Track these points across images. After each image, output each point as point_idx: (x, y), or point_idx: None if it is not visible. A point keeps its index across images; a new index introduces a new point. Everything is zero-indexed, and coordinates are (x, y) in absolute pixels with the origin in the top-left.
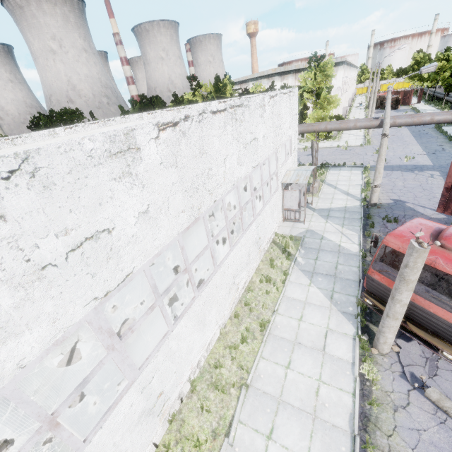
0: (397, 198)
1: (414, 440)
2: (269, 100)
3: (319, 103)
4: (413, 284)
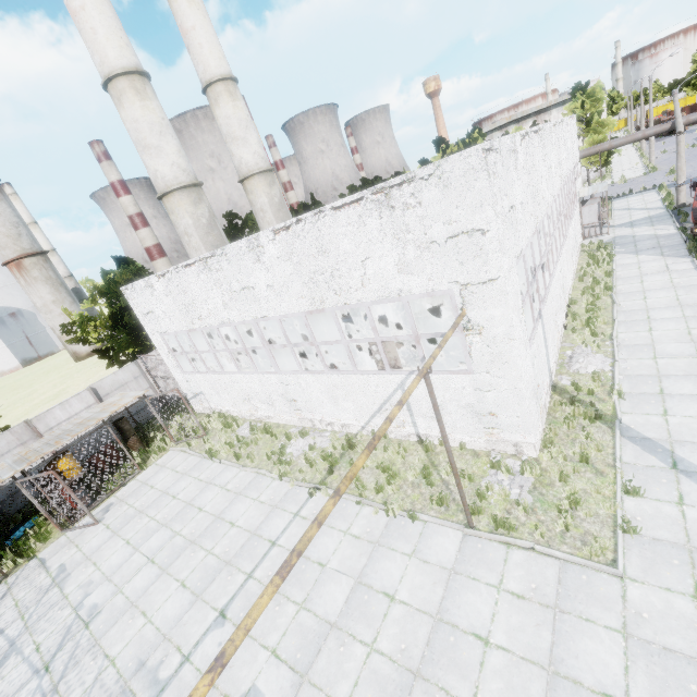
0: None
1: None
2: (568, 121)
3: (592, 129)
4: None
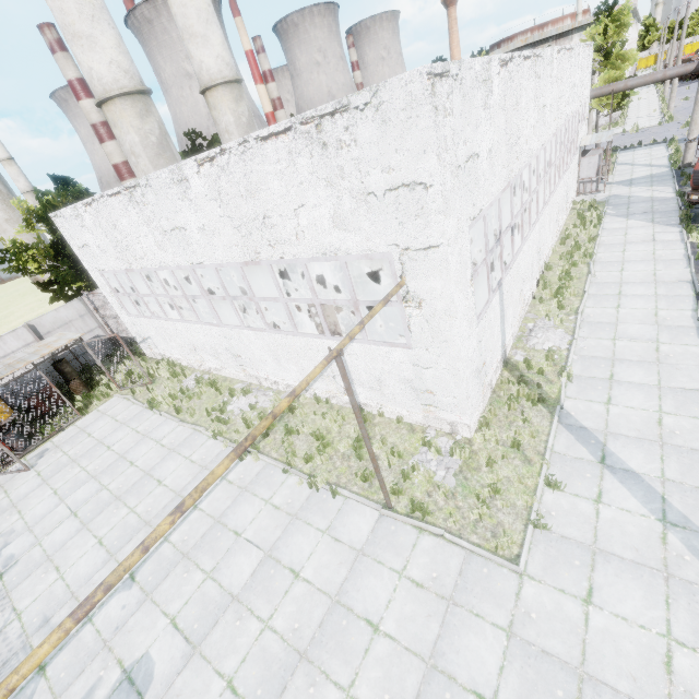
0: None
1: None
2: (581, 50)
3: (610, 63)
4: None
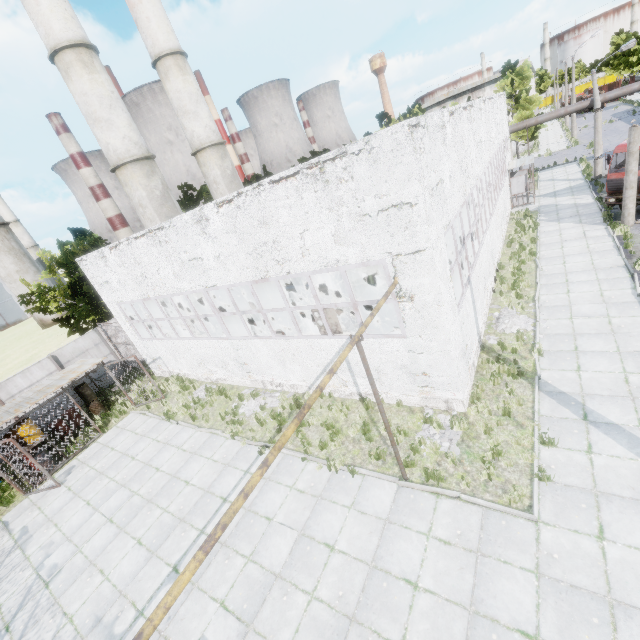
0: None
1: None
2: (498, 98)
3: (520, 106)
4: (636, 155)
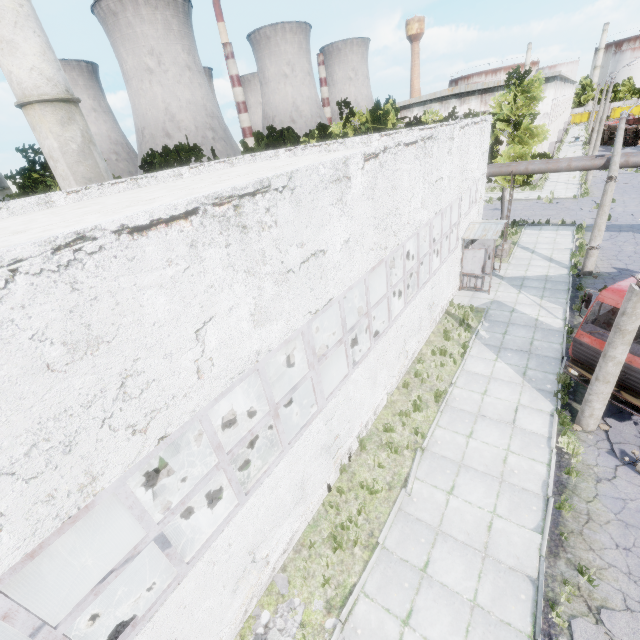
0: (623, 267)
1: (618, 507)
2: (458, 132)
3: (518, 136)
4: (630, 337)
